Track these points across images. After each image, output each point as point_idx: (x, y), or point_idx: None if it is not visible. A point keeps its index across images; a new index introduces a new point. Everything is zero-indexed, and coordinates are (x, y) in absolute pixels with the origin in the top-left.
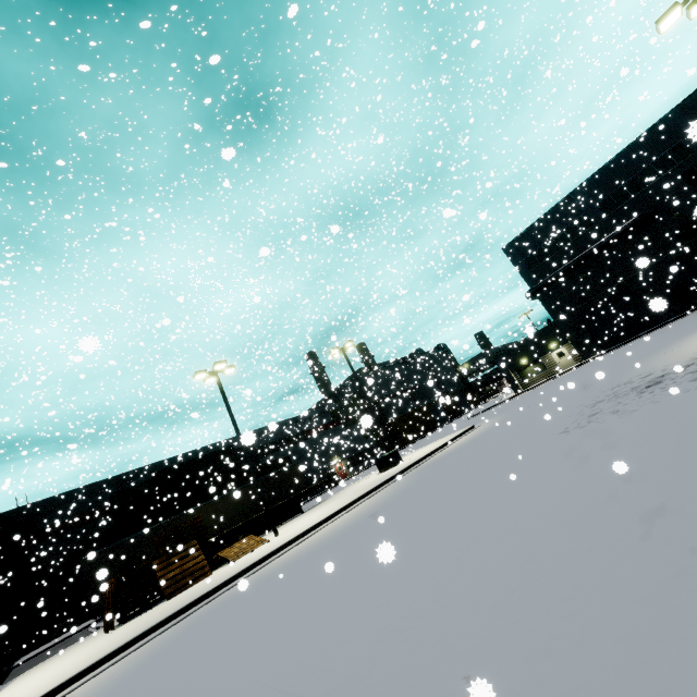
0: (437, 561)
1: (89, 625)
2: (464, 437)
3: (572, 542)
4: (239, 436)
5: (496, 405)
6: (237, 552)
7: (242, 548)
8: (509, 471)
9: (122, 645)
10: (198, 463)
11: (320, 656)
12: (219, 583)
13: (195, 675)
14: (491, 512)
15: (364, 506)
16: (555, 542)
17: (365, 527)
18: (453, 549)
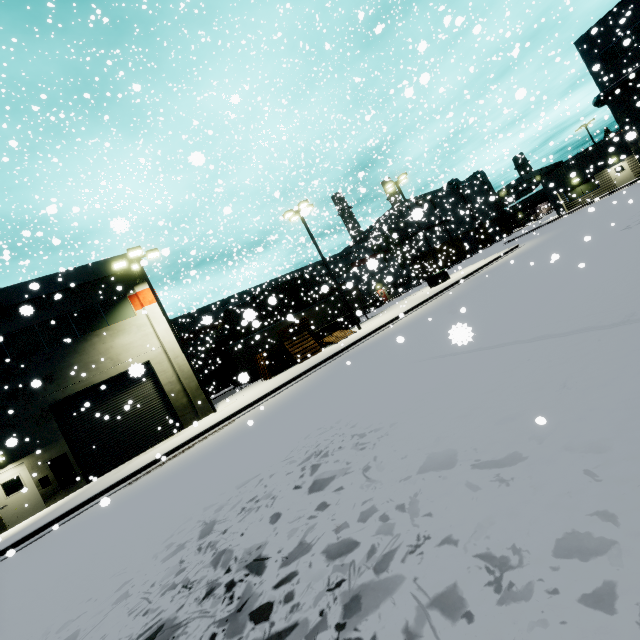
0: (535, 297)
1: (231, 389)
2: (510, 254)
3: (639, 266)
4: (324, 261)
5: (536, 229)
6: (336, 339)
7: (338, 336)
8: (575, 257)
9: (299, 374)
10: (280, 288)
11: (477, 332)
12: (342, 347)
13: (385, 360)
14: (569, 274)
15: (434, 303)
16: (627, 269)
17: (450, 307)
18: (546, 291)
